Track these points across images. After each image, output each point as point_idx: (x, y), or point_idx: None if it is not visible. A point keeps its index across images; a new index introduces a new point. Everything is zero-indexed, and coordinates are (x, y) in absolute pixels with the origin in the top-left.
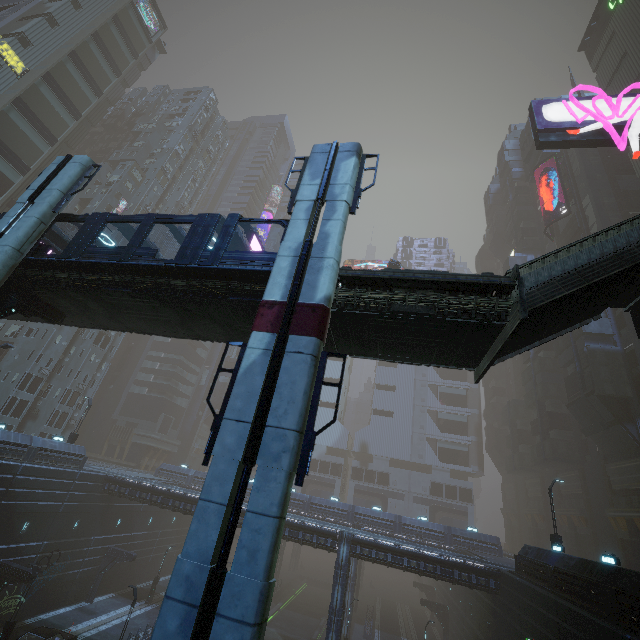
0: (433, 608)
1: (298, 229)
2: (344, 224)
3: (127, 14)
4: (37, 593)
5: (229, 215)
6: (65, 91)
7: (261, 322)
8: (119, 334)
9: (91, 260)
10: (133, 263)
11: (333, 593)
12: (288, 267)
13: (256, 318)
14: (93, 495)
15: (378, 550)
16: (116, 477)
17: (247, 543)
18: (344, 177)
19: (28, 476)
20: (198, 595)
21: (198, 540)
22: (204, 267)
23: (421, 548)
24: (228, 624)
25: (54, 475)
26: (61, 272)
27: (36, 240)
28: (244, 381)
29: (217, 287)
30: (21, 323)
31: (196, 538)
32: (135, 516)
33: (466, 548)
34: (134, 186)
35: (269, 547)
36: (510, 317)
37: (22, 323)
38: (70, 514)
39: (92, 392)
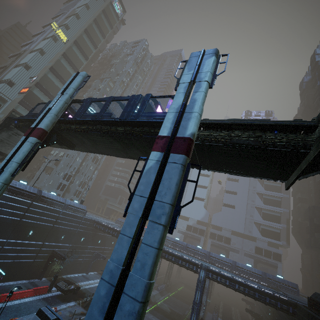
0: (253, 314)
1: (179, 98)
2: (205, 94)
3: (108, 8)
4: (67, 265)
5: (146, 95)
6: (82, 48)
7: (156, 146)
8: (102, 158)
9: (84, 119)
10: (101, 119)
11: (195, 294)
12: (172, 118)
13: (154, 144)
14: (89, 228)
15: (221, 277)
16: (98, 221)
17: (140, 259)
18: (207, 68)
19: (64, 216)
20: (115, 280)
21: (117, 253)
22: (132, 120)
23: (246, 281)
24: (128, 298)
25: (74, 217)
26: (72, 125)
27: (63, 111)
28: (145, 176)
29: (138, 131)
30: (64, 151)
31: (117, 252)
32: (106, 240)
33: (275, 286)
34: (110, 89)
35: (151, 263)
36: (313, 147)
37: (65, 151)
38: (80, 234)
39: (91, 183)
